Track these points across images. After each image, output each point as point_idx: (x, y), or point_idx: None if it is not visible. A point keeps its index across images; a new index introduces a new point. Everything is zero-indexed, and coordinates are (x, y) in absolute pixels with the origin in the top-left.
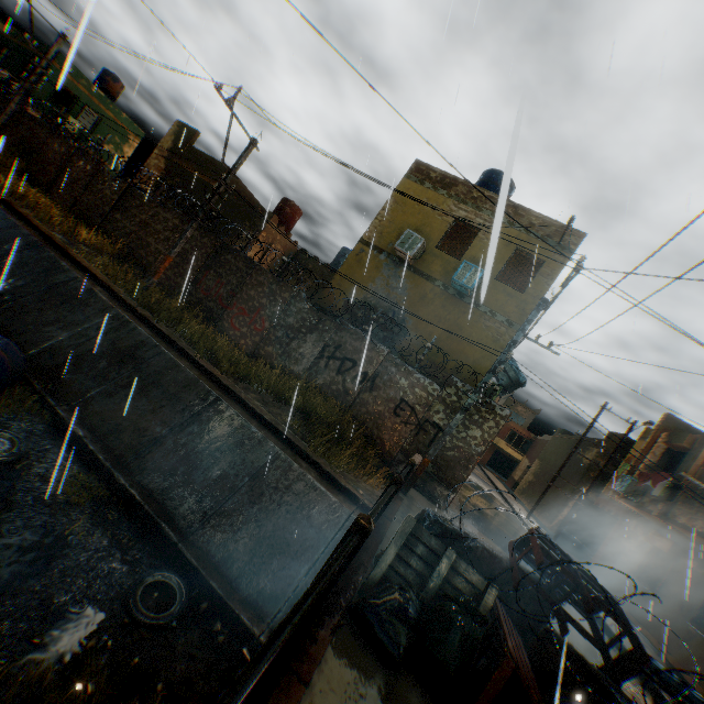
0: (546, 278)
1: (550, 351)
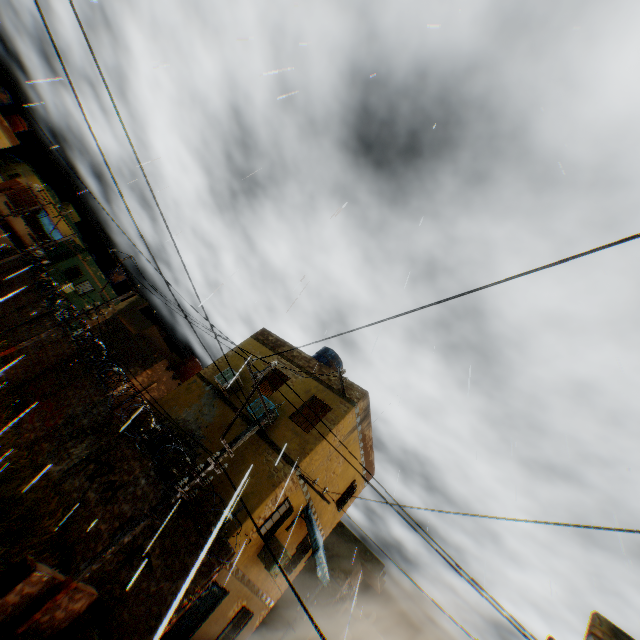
0: (330, 423)
1: (323, 497)
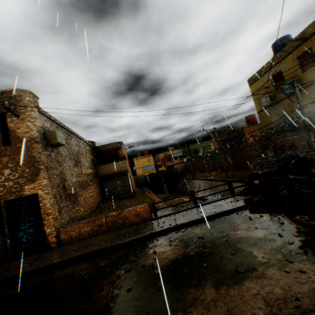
0: None
1: None
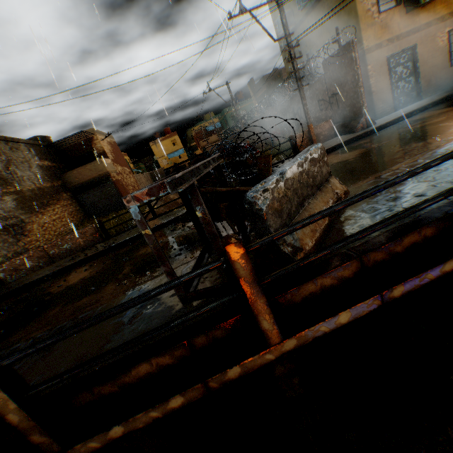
0: None
1: None
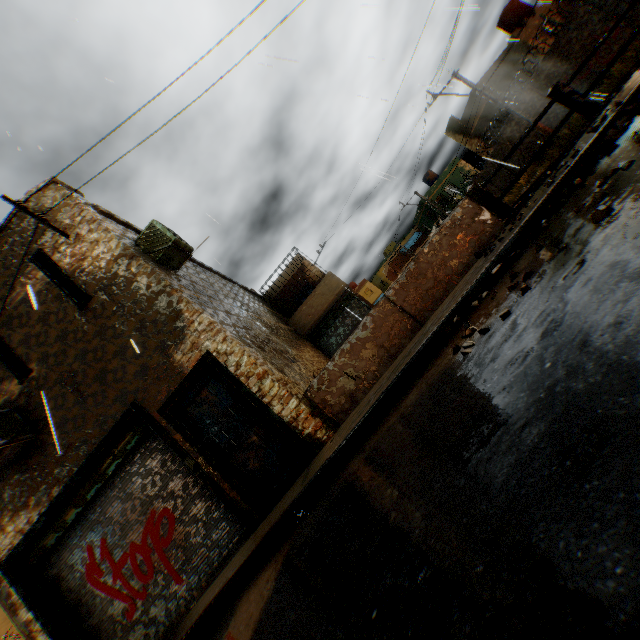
0: None
1: None
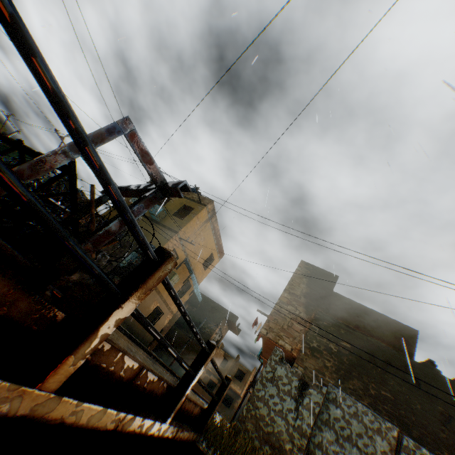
0: (193, 214)
1: (191, 244)
